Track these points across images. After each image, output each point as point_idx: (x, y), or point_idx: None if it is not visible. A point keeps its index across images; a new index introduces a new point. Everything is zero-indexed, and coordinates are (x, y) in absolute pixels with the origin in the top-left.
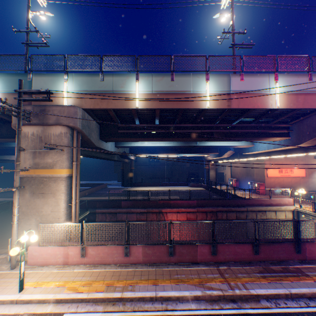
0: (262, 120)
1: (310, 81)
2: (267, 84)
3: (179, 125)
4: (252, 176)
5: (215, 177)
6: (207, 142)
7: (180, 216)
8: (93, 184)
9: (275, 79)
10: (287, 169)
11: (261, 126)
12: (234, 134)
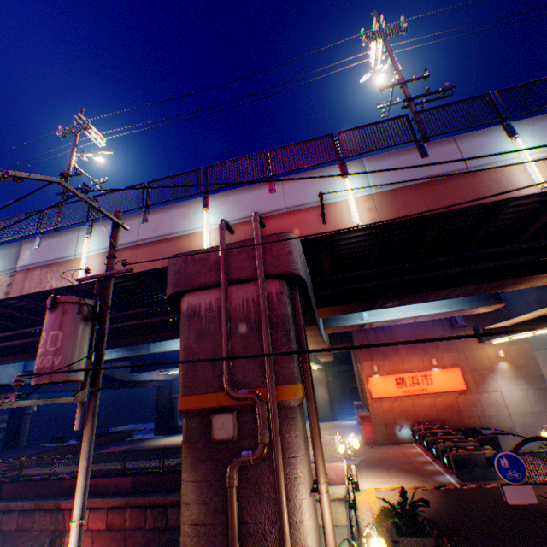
0: (158, 297)
1: (145, 222)
2: (75, 243)
3: (24, 329)
4: (363, 396)
5: (330, 400)
6: (168, 343)
7: (95, 518)
8: (109, 433)
9: (89, 232)
10: (417, 373)
11: (165, 309)
12: (116, 332)
